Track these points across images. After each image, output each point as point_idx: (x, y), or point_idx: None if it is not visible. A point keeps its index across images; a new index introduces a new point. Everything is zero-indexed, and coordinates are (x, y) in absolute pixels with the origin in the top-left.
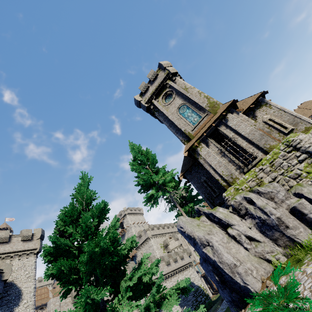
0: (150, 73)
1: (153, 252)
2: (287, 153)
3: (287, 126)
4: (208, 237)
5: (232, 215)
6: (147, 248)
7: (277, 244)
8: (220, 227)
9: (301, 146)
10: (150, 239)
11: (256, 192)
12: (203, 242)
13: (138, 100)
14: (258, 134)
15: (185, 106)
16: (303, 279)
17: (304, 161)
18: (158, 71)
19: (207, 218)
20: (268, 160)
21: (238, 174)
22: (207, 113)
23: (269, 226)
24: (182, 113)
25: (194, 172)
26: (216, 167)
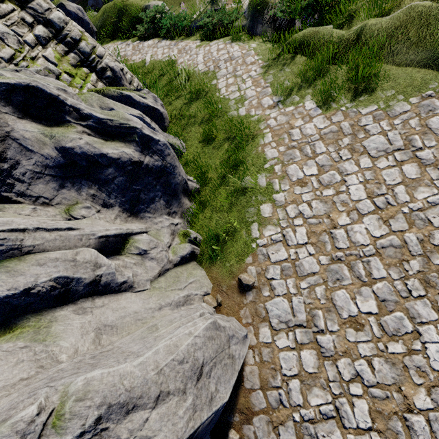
0: None
1: None
2: None
3: None
4: None
5: None
6: None
7: (169, 214)
8: None
9: None
10: None
11: None
12: None
13: None
14: None
15: None
16: (326, 179)
17: (48, 44)
18: None
19: None
20: None
21: None
22: None
23: (154, 171)
24: None
25: None
26: None
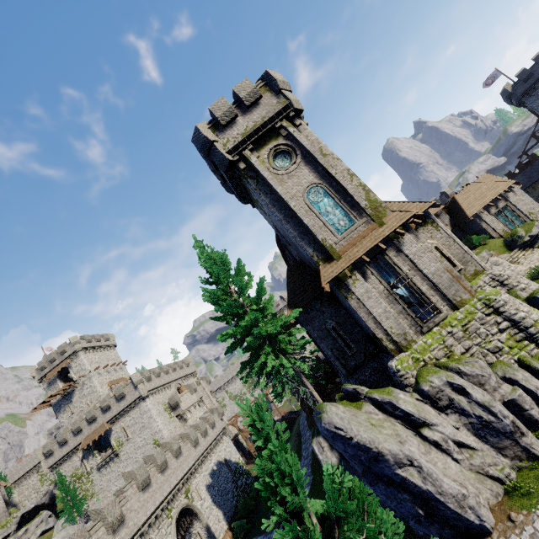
0: (245, 86)
1: (150, 421)
2: (485, 316)
3: (457, 264)
4: (407, 450)
5: (422, 406)
6: (137, 416)
7: (501, 453)
8: (403, 425)
9: (505, 310)
10: (144, 399)
11: (454, 371)
12: (402, 460)
13: (210, 139)
14: (446, 277)
15: (320, 190)
16: None
17: (505, 330)
18: (262, 89)
19: (375, 407)
20: (461, 321)
21: (413, 333)
22: (366, 218)
23: (496, 431)
24: (315, 202)
25: (313, 311)
26: (380, 319)
